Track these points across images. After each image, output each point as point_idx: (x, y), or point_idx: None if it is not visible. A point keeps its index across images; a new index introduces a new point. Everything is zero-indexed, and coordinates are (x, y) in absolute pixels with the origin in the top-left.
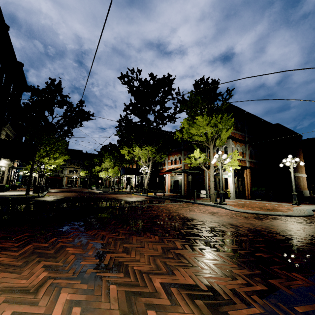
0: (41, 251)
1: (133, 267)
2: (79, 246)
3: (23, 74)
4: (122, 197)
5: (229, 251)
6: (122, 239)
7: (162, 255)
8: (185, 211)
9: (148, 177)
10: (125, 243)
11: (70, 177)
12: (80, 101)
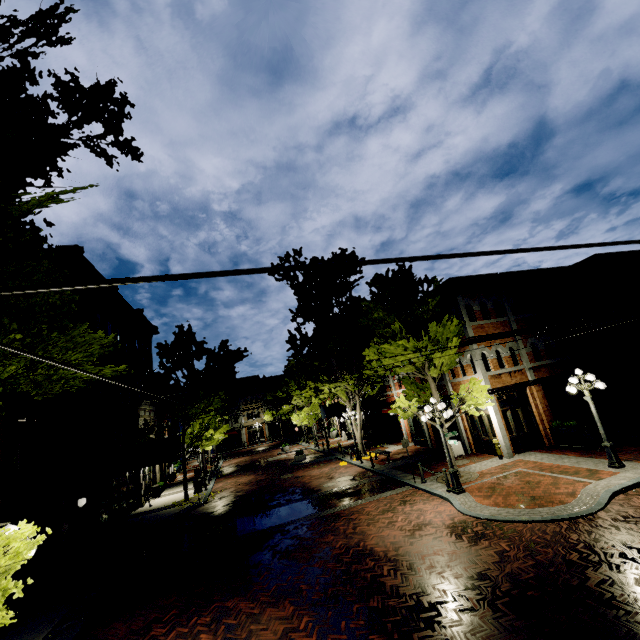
0: None
1: None
2: (212, 631)
3: (146, 320)
4: (318, 480)
5: (347, 632)
6: (255, 615)
7: None
8: (378, 528)
9: (360, 426)
10: (255, 622)
11: (250, 427)
12: (222, 342)
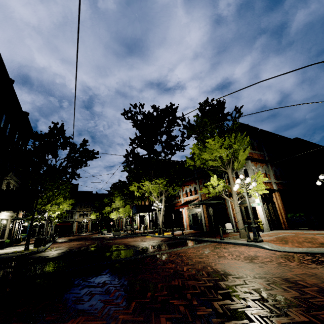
0: None
1: None
2: None
3: (29, 123)
4: (134, 242)
5: None
6: None
7: None
8: (213, 259)
9: (162, 214)
10: None
11: (80, 222)
12: (83, 141)
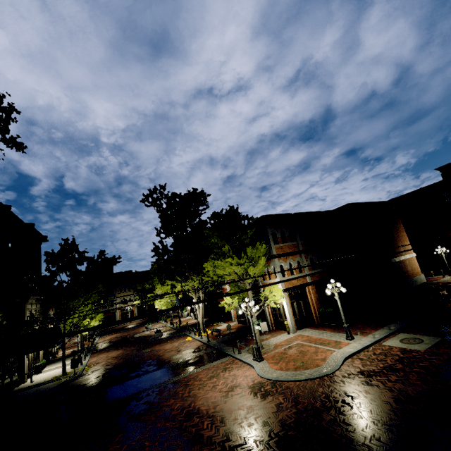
0: None
1: None
2: None
3: (36, 231)
4: (169, 353)
5: None
6: None
7: None
8: (205, 391)
9: (202, 311)
10: None
11: (123, 310)
12: (100, 252)
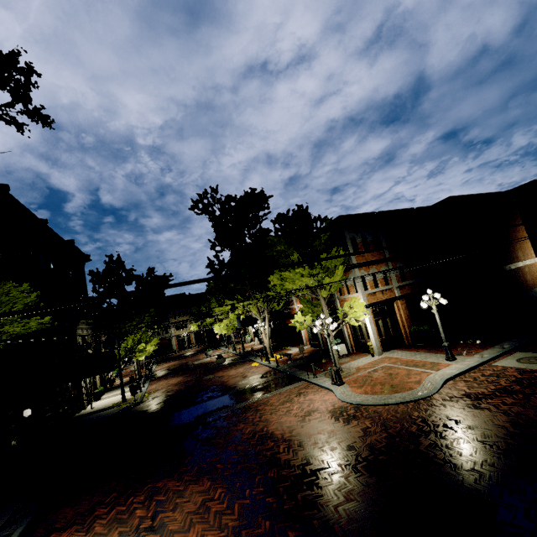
0: (120, 517)
1: (169, 527)
2: (146, 507)
3: (77, 249)
4: (234, 379)
5: (250, 497)
6: (180, 491)
7: (196, 510)
8: (279, 416)
9: (268, 334)
10: (180, 497)
11: (179, 336)
12: (149, 269)
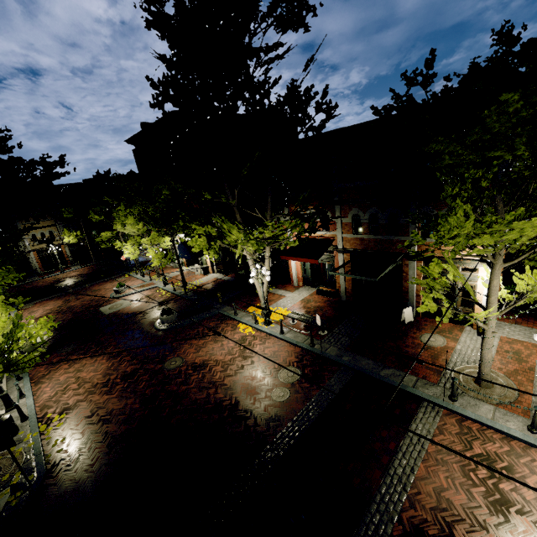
0: None
1: None
2: None
3: None
4: (245, 379)
5: None
6: None
7: None
8: None
9: (266, 283)
10: None
11: (42, 251)
12: None
